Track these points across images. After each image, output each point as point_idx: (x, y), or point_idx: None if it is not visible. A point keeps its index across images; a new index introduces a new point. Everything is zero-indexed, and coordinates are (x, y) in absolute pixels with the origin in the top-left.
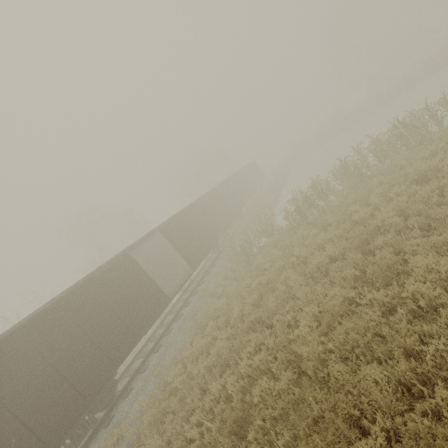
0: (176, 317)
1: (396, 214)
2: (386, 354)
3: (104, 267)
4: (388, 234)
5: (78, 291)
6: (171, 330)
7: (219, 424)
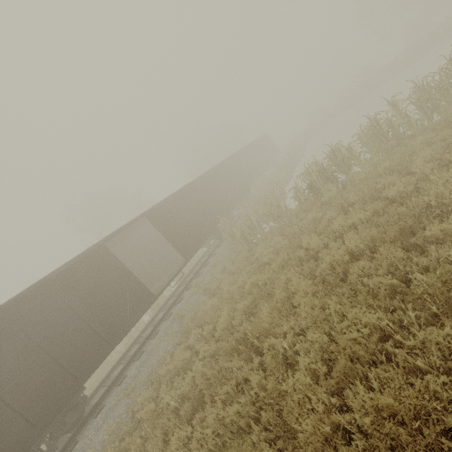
0: (166, 316)
1: None
2: None
3: (68, 262)
4: (451, 219)
5: (31, 294)
6: (156, 333)
7: None
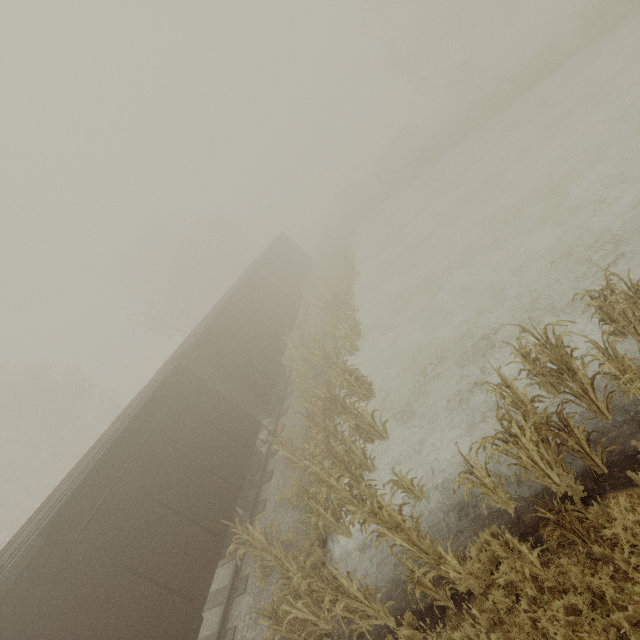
0: None
1: None
2: None
3: None
4: None
5: None
6: None
7: None
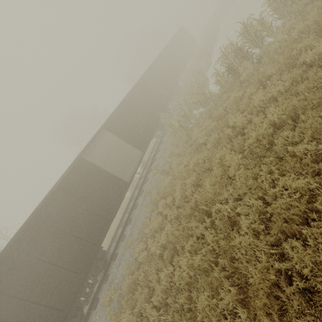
0: (139, 193)
1: None
2: None
3: (62, 176)
4: None
5: (47, 203)
6: (136, 205)
7: (171, 317)
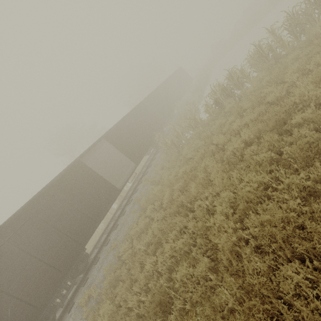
0: (128, 202)
1: (316, 86)
2: (310, 250)
3: (59, 174)
4: (308, 110)
5: (40, 196)
6: (124, 212)
7: (151, 298)
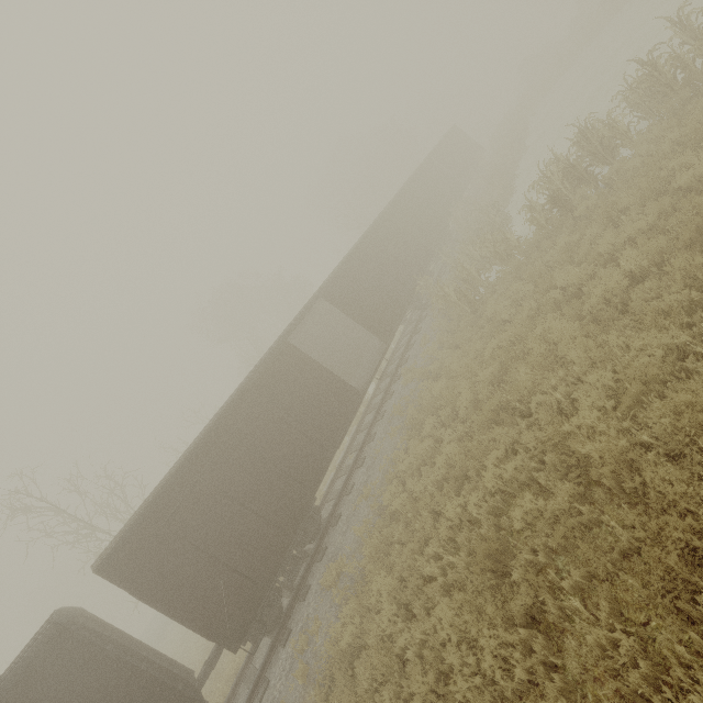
0: (378, 416)
1: None
2: None
3: (259, 367)
4: None
5: (236, 406)
6: (374, 436)
7: (466, 558)
